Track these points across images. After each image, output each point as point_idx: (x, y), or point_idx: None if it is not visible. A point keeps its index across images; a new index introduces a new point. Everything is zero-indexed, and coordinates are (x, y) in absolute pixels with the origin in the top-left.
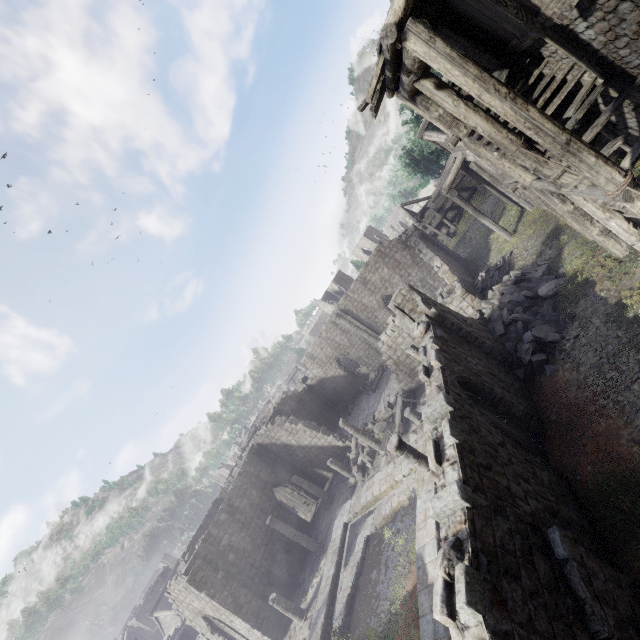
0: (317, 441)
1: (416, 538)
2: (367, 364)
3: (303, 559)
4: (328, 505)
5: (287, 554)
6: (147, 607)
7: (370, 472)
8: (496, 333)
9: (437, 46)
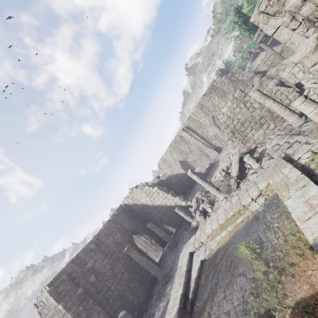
0: (166, 201)
1: (303, 230)
2: (199, 165)
3: (151, 290)
4: (173, 248)
5: (138, 283)
6: None
7: (210, 214)
8: None
9: None
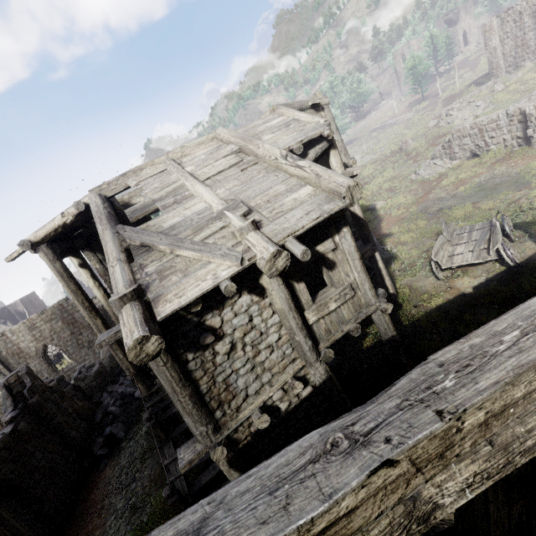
0: None
1: None
2: None
3: None
4: None
5: None
6: None
7: None
8: (94, 420)
9: (56, 265)
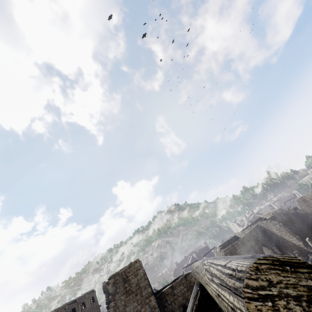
0: (292, 240)
1: None
2: None
3: None
4: None
5: None
6: (199, 254)
7: None
8: None
9: None
